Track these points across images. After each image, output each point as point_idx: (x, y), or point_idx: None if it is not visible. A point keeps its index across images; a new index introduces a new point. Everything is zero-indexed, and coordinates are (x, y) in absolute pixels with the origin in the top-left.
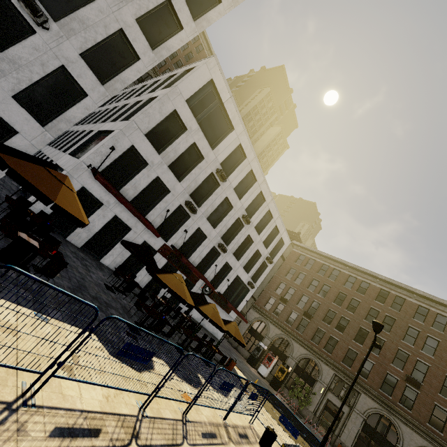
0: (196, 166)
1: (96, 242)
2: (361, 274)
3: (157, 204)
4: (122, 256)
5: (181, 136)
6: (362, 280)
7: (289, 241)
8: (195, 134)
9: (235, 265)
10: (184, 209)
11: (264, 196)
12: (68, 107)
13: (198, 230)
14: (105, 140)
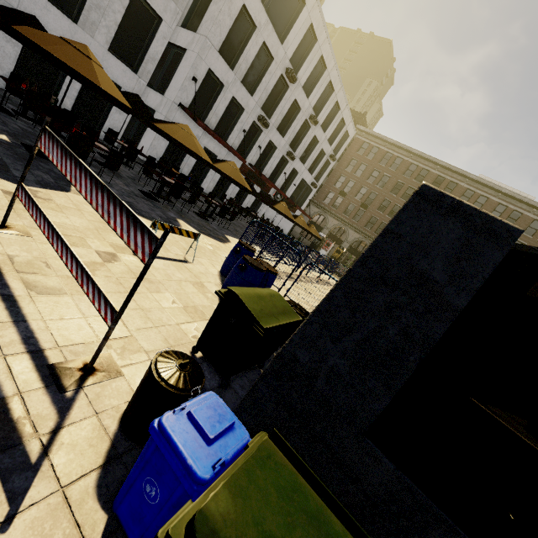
0: (266, 72)
1: (193, 173)
2: (423, 161)
3: (235, 127)
4: (213, 182)
5: (251, 39)
6: (423, 168)
7: (354, 132)
8: (264, 30)
9: (301, 170)
10: (257, 124)
11: (333, 86)
12: (147, 40)
13: (269, 143)
14: (184, 68)
